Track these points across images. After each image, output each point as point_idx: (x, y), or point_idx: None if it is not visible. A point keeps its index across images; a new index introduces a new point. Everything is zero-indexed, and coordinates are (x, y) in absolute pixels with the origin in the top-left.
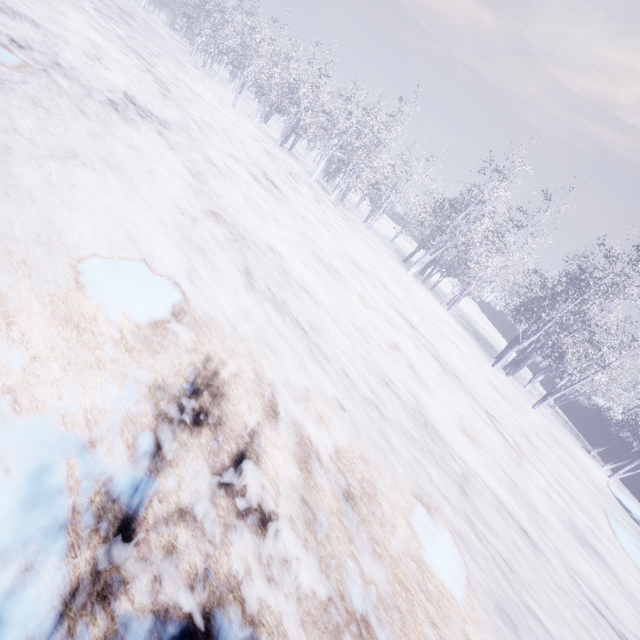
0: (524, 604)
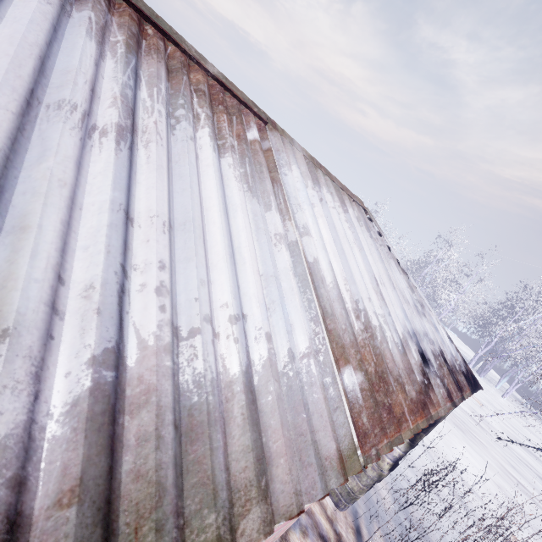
0: (470, 433)
